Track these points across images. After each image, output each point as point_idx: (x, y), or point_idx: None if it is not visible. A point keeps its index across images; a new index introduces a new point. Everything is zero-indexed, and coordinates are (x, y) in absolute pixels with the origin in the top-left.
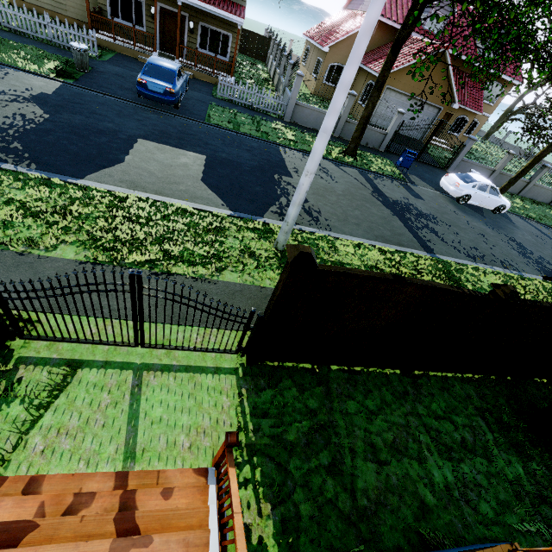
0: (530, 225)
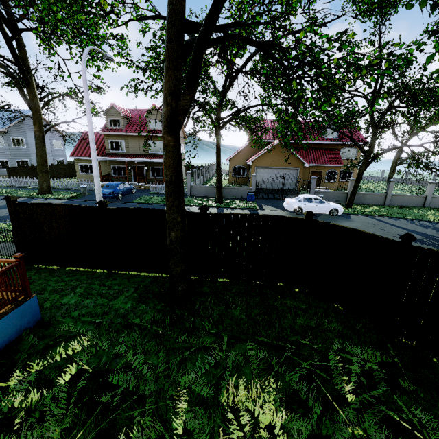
0: (372, 219)
